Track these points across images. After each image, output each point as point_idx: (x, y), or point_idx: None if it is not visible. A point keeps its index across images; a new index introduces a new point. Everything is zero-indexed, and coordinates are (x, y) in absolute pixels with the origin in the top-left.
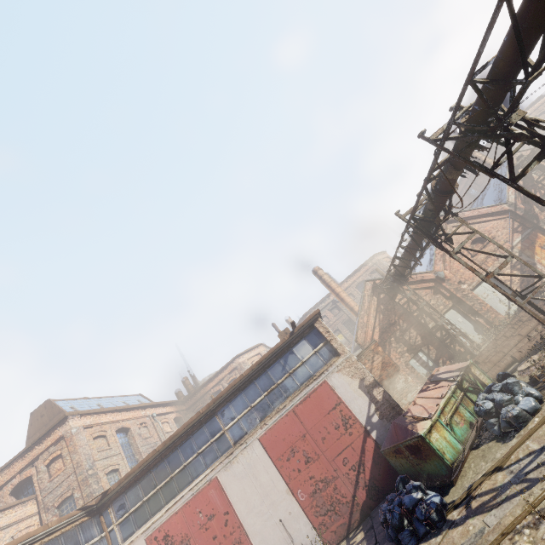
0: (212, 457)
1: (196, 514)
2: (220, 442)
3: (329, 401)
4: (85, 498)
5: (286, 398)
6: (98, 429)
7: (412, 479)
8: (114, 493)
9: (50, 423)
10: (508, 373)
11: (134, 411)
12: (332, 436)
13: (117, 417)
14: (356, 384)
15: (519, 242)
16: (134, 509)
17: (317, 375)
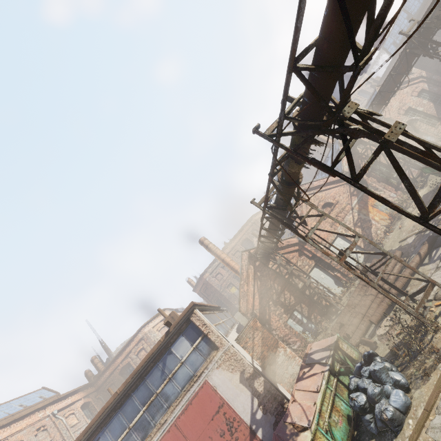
0: None
1: None
2: None
3: (212, 404)
4: None
5: (167, 408)
6: None
7: None
8: None
9: None
10: (373, 352)
11: (29, 417)
12: None
13: (5, 434)
14: (237, 378)
15: (357, 203)
16: None
17: (197, 376)
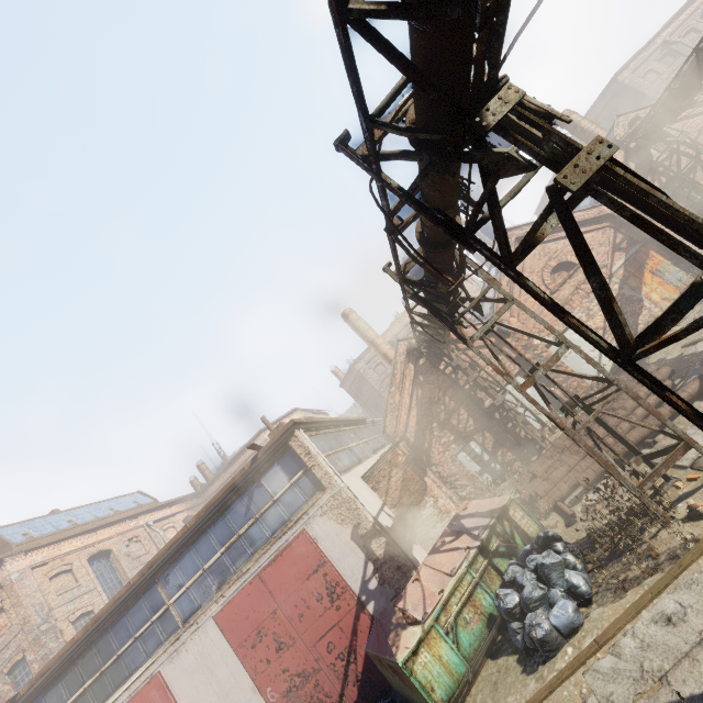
0: (154, 643)
1: None
2: (163, 621)
3: (309, 561)
4: (40, 662)
5: (252, 555)
6: (57, 564)
7: (404, 698)
8: (28, 696)
9: None
10: (553, 535)
11: (119, 525)
12: (313, 612)
13: (90, 540)
14: (347, 533)
15: (622, 266)
16: None
17: (293, 521)
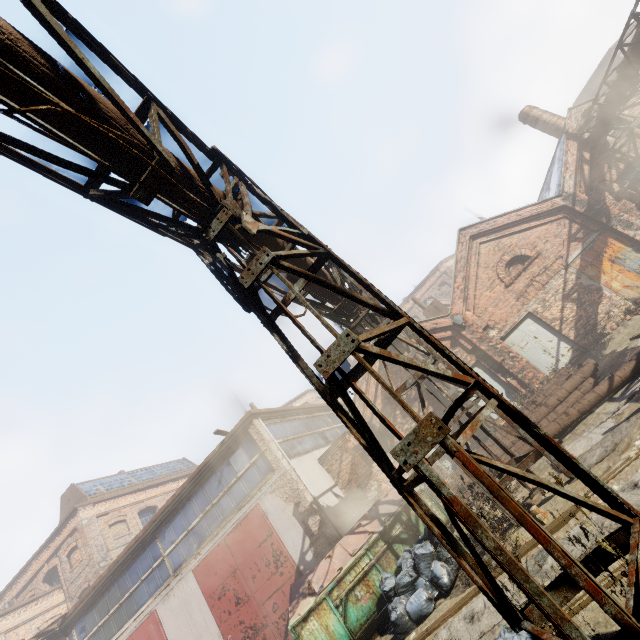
0: (154, 586)
1: None
2: (160, 569)
3: (261, 531)
4: None
5: (221, 522)
6: (116, 515)
7: None
8: (74, 616)
9: None
10: None
11: (164, 486)
12: (262, 575)
13: (141, 497)
14: (290, 510)
15: (579, 256)
16: (91, 634)
17: (250, 496)
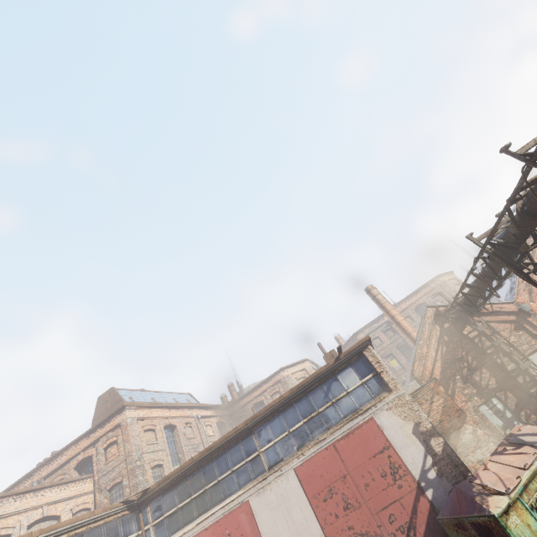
0: (245, 478)
1: (225, 536)
2: (254, 463)
3: (376, 442)
4: (131, 487)
5: (327, 429)
6: (149, 422)
7: None
8: (153, 493)
9: (112, 409)
10: None
11: (182, 410)
12: (377, 484)
13: (166, 414)
14: (409, 428)
15: None
16: (168, 514)
17: (363, 410)
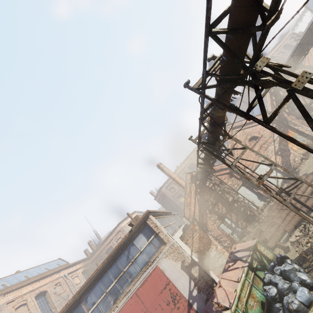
0: None
1: None
2: None
3: (161, 282)
4: None
5: (131, 282)
6: (19, 300)
7: None
8: None
9: None
10: (284, 255)
11: (51, 276)
12: (165, 311)
13: (36, 285)
14: (179, 266)
15: (278, 136)
16: None
17: (151, 262)
